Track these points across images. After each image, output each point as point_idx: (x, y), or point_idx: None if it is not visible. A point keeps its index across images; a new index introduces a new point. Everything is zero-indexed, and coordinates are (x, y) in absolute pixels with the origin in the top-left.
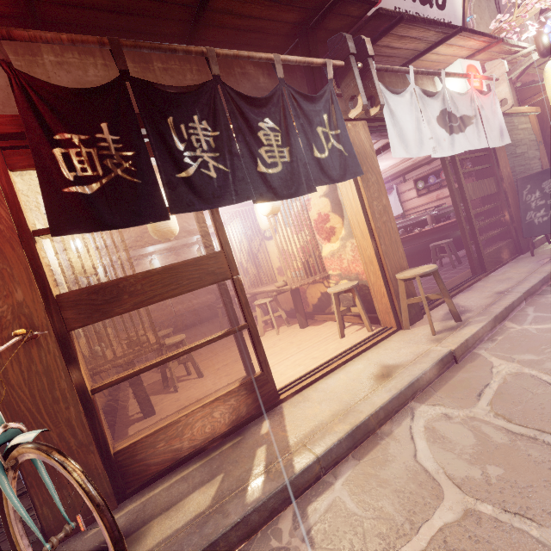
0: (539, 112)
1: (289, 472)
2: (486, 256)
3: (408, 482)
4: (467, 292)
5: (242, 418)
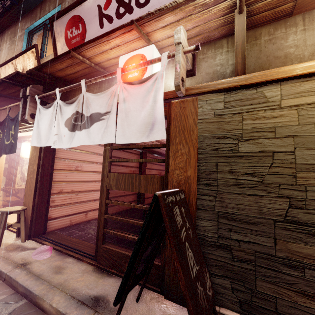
0: None
1: None
2: (103, 249)
3: None
4: (55, 254)
5: None
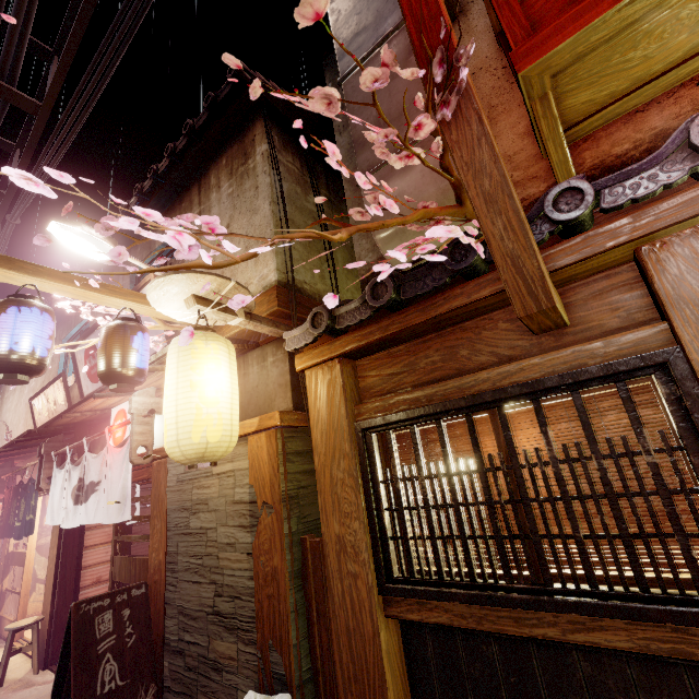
0: (274, 425)
1: None
2: None
3: None
4: None
5: None
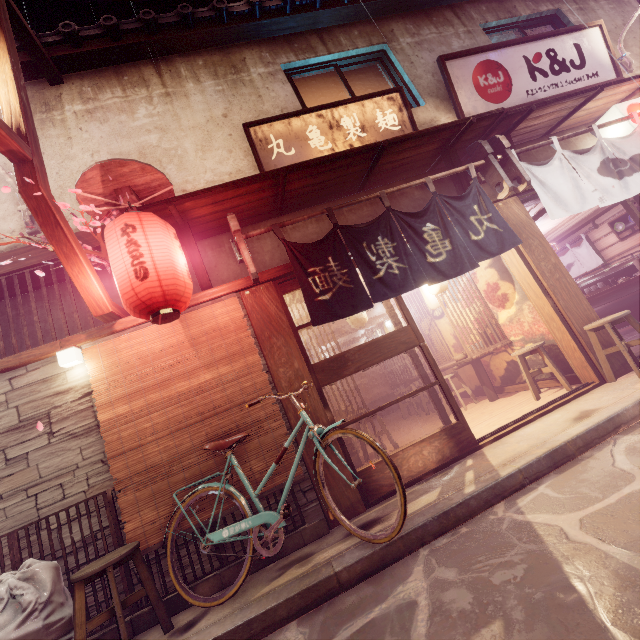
0: None
1: (496, 477)
2: None
3: (604, 477)
4: None
5: (447, 459)
